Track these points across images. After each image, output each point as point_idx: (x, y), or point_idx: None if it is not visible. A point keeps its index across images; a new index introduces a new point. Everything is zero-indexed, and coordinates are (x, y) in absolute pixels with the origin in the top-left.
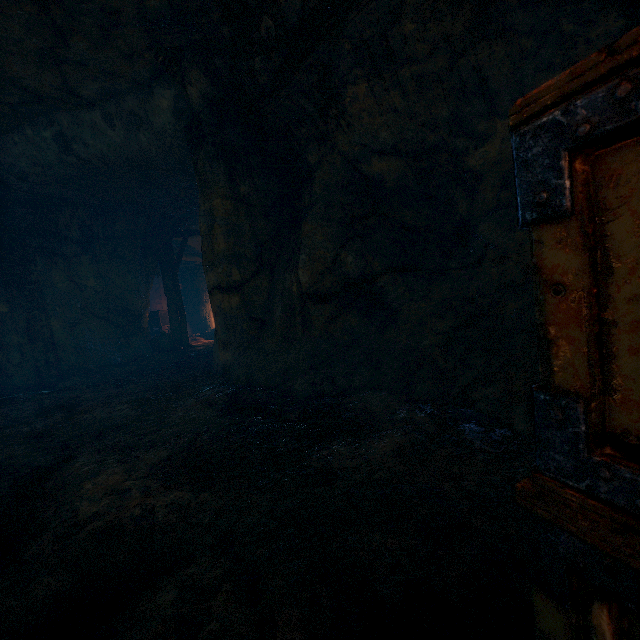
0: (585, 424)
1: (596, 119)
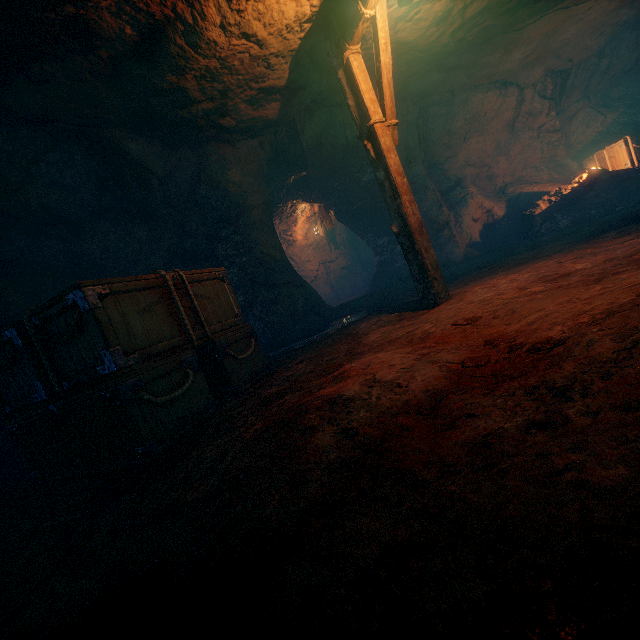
0: (122, 351)
1: (101, 291)
